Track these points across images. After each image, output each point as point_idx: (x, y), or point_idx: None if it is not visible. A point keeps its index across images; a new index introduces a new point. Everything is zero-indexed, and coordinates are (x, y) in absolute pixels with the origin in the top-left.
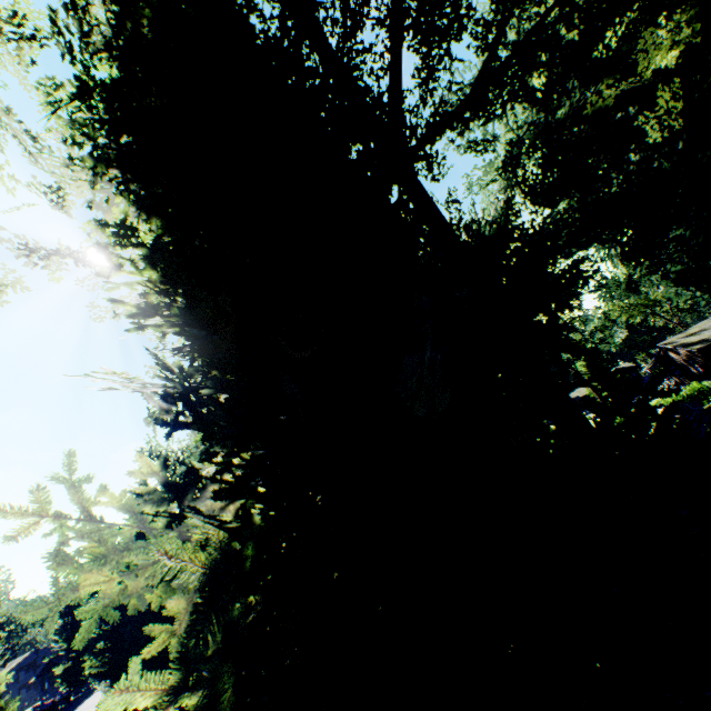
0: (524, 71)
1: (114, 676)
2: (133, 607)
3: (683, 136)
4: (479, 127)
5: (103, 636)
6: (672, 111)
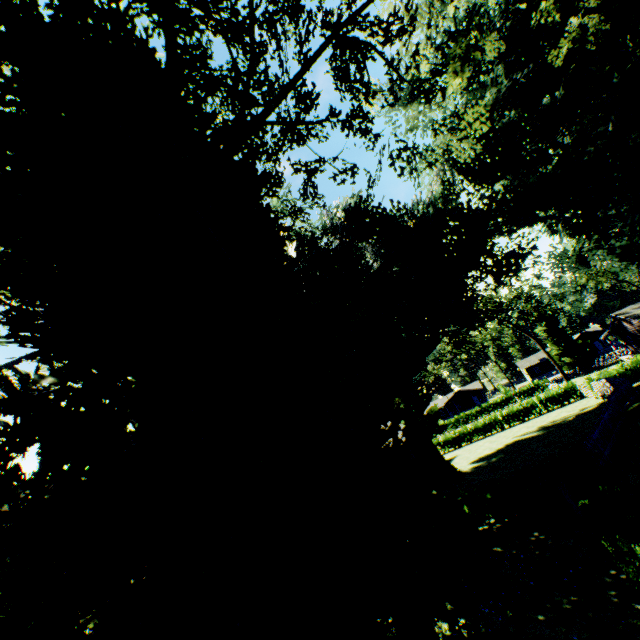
0: (308, 107)
1: None
2: None
3: (612, 118)
4: (419, 113)
5: None
6: (426, 149)
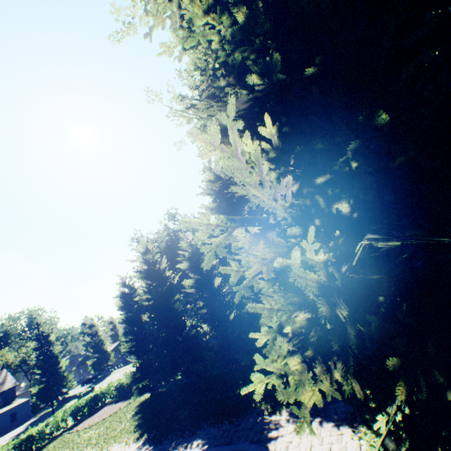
0: None
1: (139, 353)
2: (234, 248)
3: None
4: None
5: (130, 332)
6: None
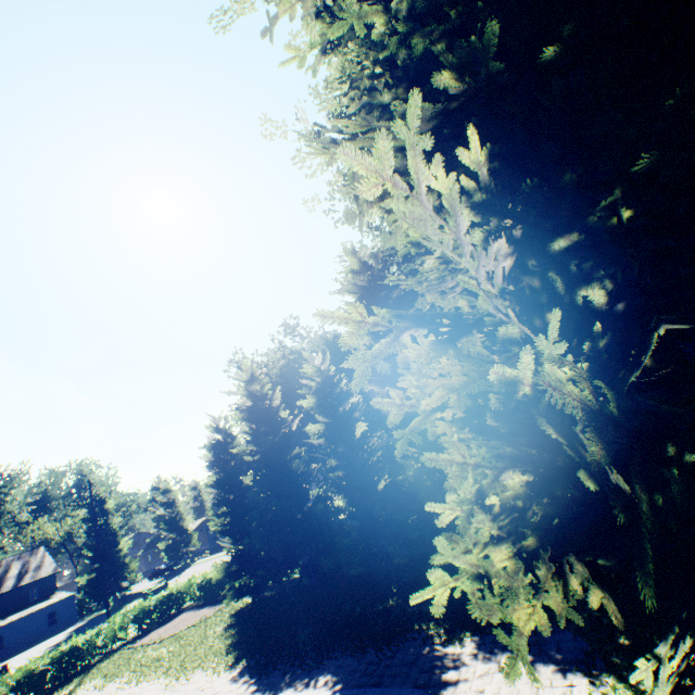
0: None
1: (236, 534)
2: (402, 362)
3: None
4: None
5: (224, 501)
6: None
